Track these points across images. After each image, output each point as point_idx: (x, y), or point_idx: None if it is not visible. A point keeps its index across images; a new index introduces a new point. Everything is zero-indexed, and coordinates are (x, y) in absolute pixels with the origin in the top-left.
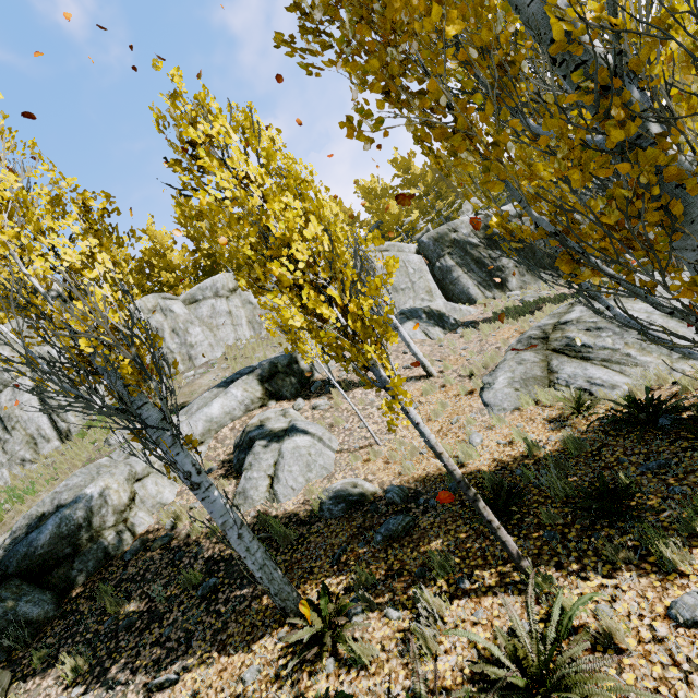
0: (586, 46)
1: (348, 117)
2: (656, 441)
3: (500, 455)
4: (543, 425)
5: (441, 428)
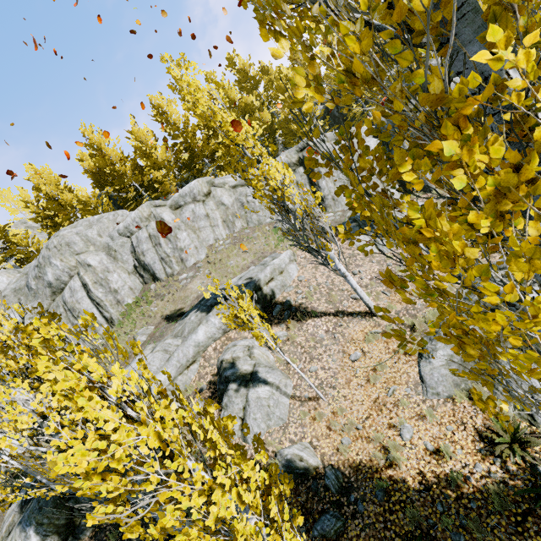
0: None
1: None
2: None
3: (425, 467)
4: (473, 440)
5: (377, 397)
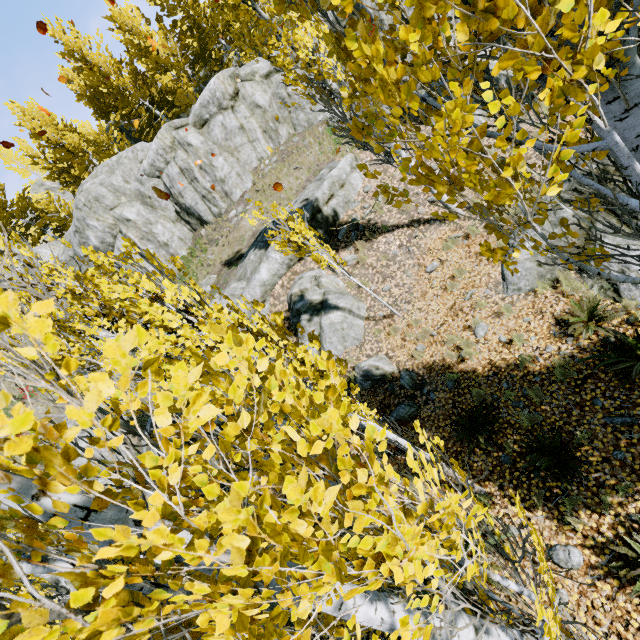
0: None
1: None
2: (638, 392)
3: (496, 357)
4: (549, 326)
5: (454, 304)
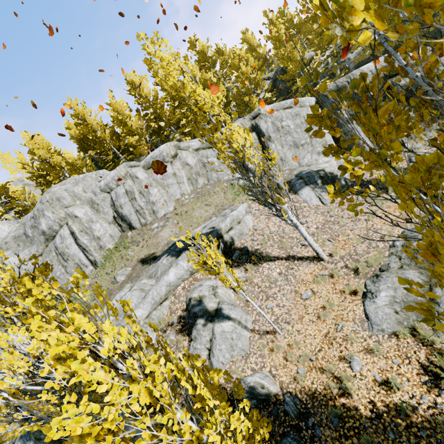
0: None
1: None
2: None
3: (375, 396)
4: (418, 373)
5: (327, 332)
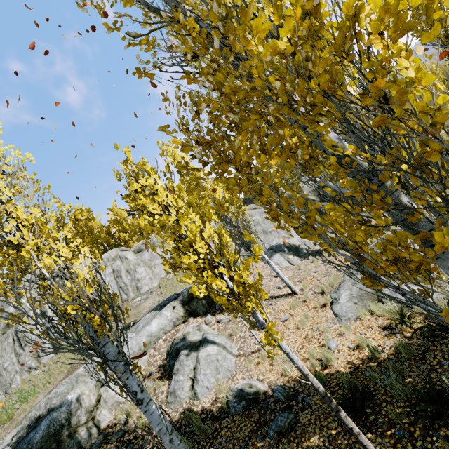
0: (352, 158)
1: (220, 204)
2: None
3: (351, 358)
4: (379, 332)
5: (306, 335)
